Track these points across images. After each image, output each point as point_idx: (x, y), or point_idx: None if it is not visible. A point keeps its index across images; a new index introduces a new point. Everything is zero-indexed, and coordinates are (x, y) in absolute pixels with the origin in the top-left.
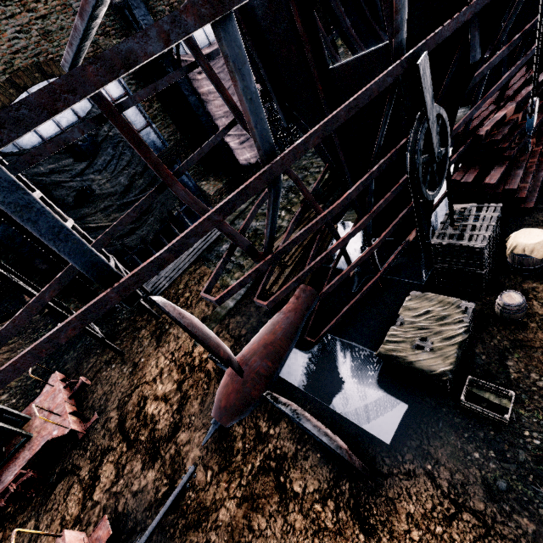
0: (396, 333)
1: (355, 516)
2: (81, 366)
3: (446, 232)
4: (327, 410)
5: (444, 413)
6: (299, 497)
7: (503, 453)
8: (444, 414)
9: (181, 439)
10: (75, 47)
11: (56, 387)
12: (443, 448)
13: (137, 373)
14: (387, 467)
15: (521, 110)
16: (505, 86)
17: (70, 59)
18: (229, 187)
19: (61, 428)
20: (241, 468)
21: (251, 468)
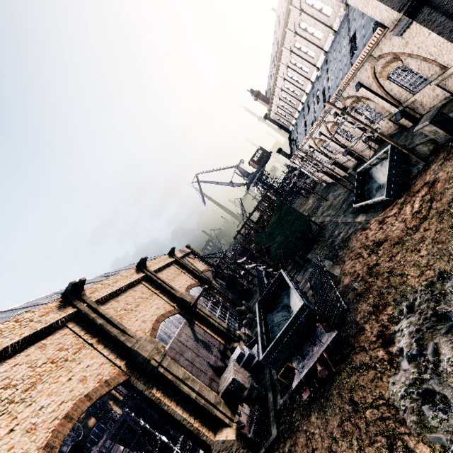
0: None
1: None
2: None
3: None
4: None
5: None
6: None
7: None
8: None
9: None
10: None
11: None
12: None
13: None
14: None
15: None
16: None
17: None
18: None
19: None
20: None
21: None
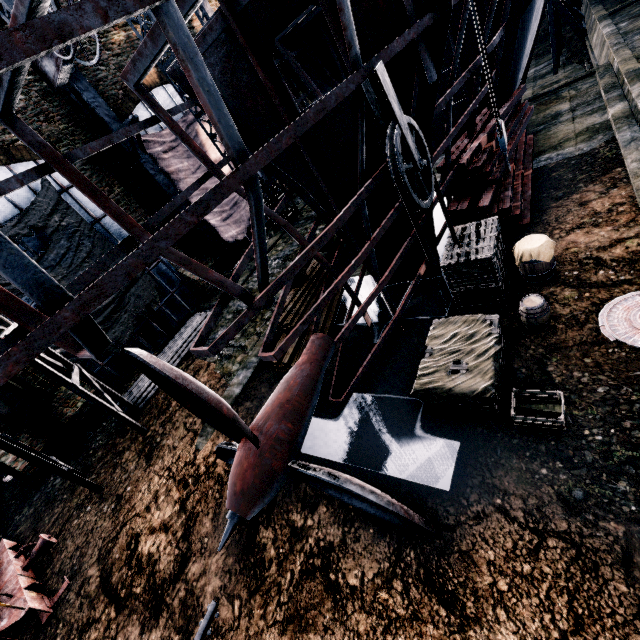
0: (428, 364)
1: (429, 588)
2: (40, 524)
3: (453, 252)
4: (372, 475)
5: (499, 438)
6: (358, 591)
7: (570, 460)
8: (499, 439)
9: (193, 573)
10: (5, 83)
11: (3, 559)
12: (508, 476)
13: (123, 507)
14: (452, 516)
15: (493, 139)
16: (473, 120)
17: (1, 101)
18: (217, 269)
19: (13, 612)
20: (278, 582)
21: (291, 577)
